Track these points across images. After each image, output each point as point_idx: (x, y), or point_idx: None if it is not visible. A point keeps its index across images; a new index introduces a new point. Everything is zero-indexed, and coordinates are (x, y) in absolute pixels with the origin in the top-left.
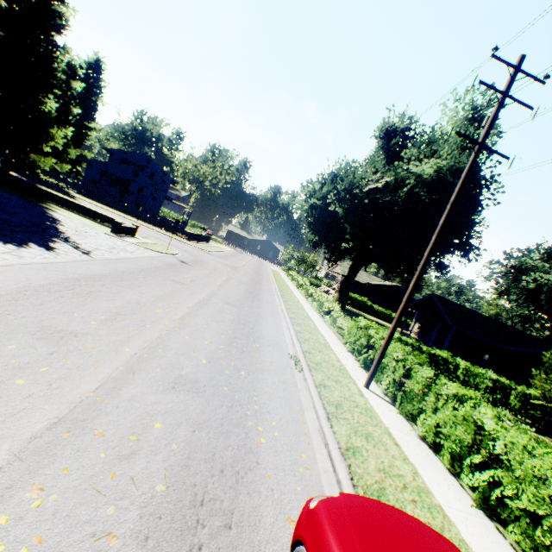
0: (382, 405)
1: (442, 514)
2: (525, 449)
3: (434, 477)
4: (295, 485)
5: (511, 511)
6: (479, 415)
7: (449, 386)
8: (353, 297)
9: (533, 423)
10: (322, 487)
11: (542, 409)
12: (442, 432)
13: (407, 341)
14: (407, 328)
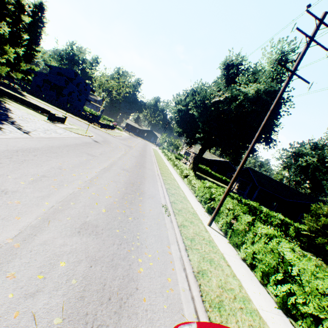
0: (219, 238)
1: (258, 316)
2: (312, 274)
3: (252, 288)
4: (163, 304)
5: (299, 310)
6: (282, 248)
7: (262, 228)
8: (200, 166)
9: (301, 244)
10: (181, 304)
11: (307, 236)
12: (257, 257)
13: (233, 195)
14: None
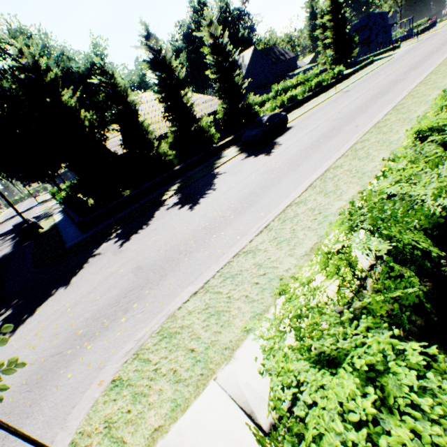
0: None
1: None
2: None
3: None
4: None
5: None
6: None
7: None
8: None
9: None
10: None
11: None
12: None
13: None
14: None
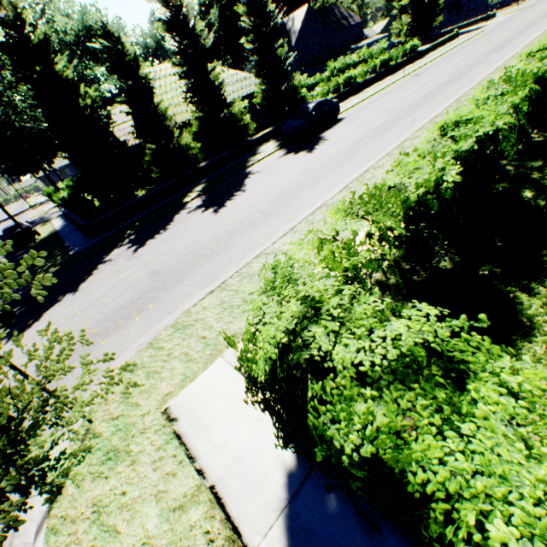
0: None
1: None
2: None
3: None
4: None
5: None
6: None
7: None
8: None
9: None
10: None
11: None
12: None
13: None
14: None
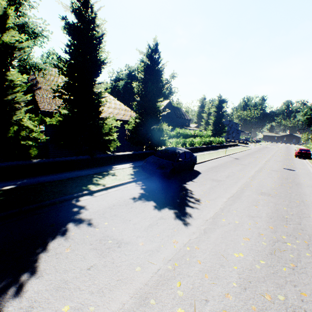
0: None
1: None
2: None
3: None
4: None
5: None
6: None
7: None
8: None
9: None
10: None
11: None
12: None
13: None
14: None
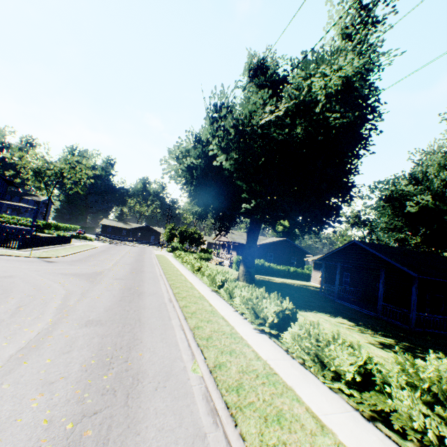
0: None
1: None
2: None
3: None
4: None
5: None
6: None
7: None
8: None
9: None
10: None
11: None
12: None
13: None
14: (306, 278)
